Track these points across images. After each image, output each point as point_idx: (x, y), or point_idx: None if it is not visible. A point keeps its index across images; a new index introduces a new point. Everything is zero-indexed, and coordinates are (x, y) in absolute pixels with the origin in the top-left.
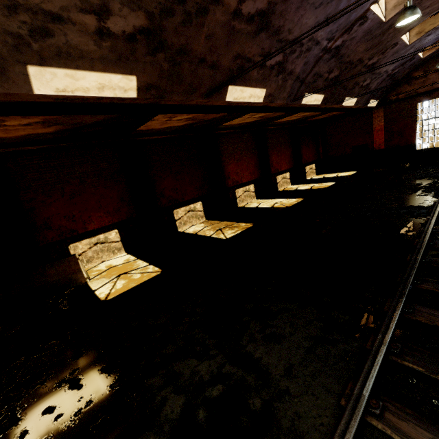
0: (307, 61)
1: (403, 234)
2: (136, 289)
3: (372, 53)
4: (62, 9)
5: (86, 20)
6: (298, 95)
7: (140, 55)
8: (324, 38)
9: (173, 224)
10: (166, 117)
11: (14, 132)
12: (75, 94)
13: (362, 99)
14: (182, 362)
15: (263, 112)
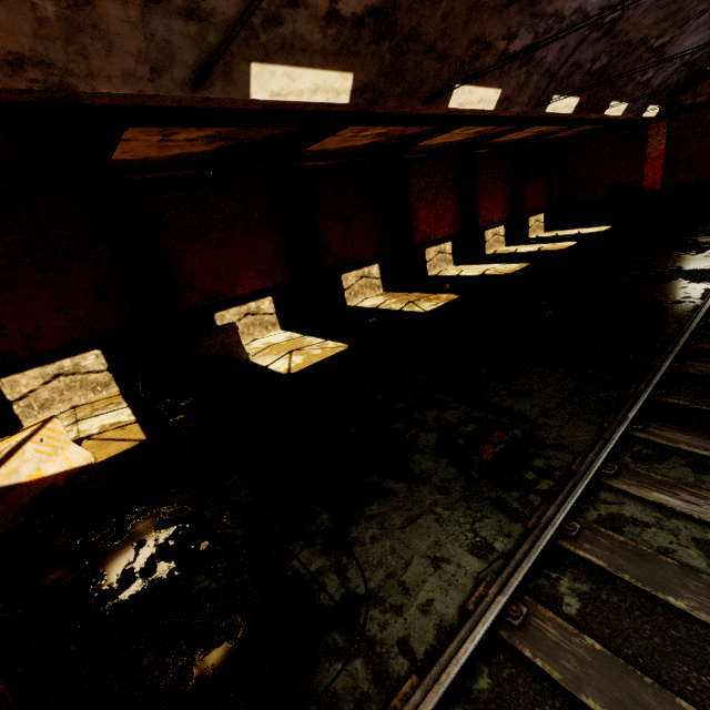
0: (565, 44)
1: (679, 301)
2: (325, 362)
3: (664, 28)
4: None
5: (318, 2)
6: (542, 99)
7: (363, 44)
8: (596, 7)
9: (340, 295)
10: (353, 132)
11: (168, 151)
12: (288, 99)
13: (636, 105)
14: (421, 413)
15: (486, 126)
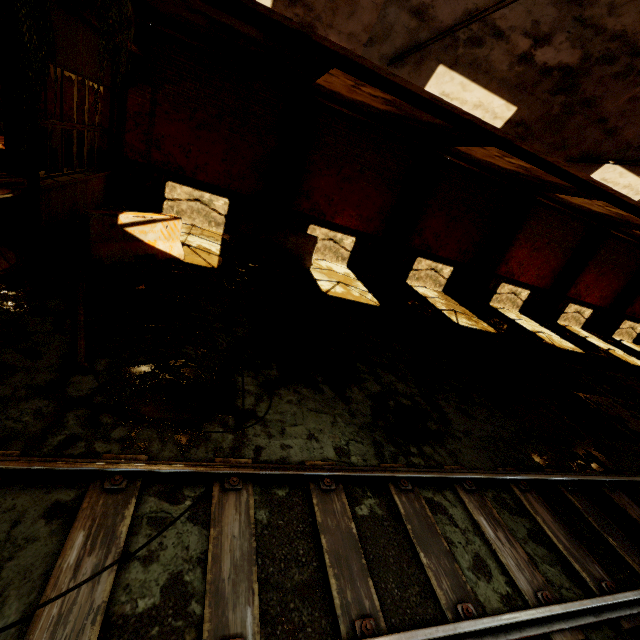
0: None
1: None
2: (354, 303)
3: None
4: (510, 28)
5: (520, 43)
6: None
7: (540, 89)
8: None
9: (406, 271)
10: (500, 153)
11: (355, 95)
12: (452, 102)
13: None
14: (384, 372)
15: (627, 212)
